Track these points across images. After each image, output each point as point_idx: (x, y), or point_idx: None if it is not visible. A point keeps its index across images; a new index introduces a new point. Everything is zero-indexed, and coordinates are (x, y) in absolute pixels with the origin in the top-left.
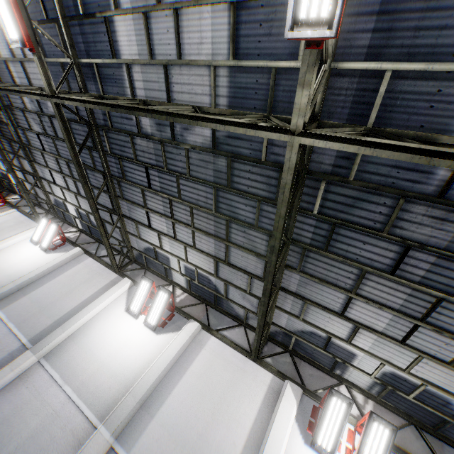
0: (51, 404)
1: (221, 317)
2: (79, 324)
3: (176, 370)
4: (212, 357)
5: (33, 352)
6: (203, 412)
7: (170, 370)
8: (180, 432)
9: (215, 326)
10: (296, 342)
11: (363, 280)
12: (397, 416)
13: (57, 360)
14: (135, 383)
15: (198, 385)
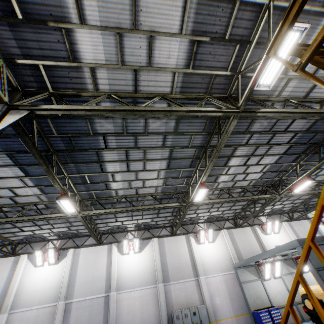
0: (32, 315)
1: (81, 239)
2: (16, 288)
3: (74, 268)
4: (85, 255)
5: (4, 313)
6: (90, 271)
7: (72, 270)
8: (86, 281)
9: (80, 244)
10: (111, 230)
11: (116, 215)
12: (143, 230)
13: (19, 305)
14: (61, 284)
15: (84, 266)
